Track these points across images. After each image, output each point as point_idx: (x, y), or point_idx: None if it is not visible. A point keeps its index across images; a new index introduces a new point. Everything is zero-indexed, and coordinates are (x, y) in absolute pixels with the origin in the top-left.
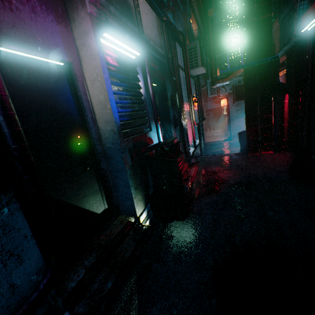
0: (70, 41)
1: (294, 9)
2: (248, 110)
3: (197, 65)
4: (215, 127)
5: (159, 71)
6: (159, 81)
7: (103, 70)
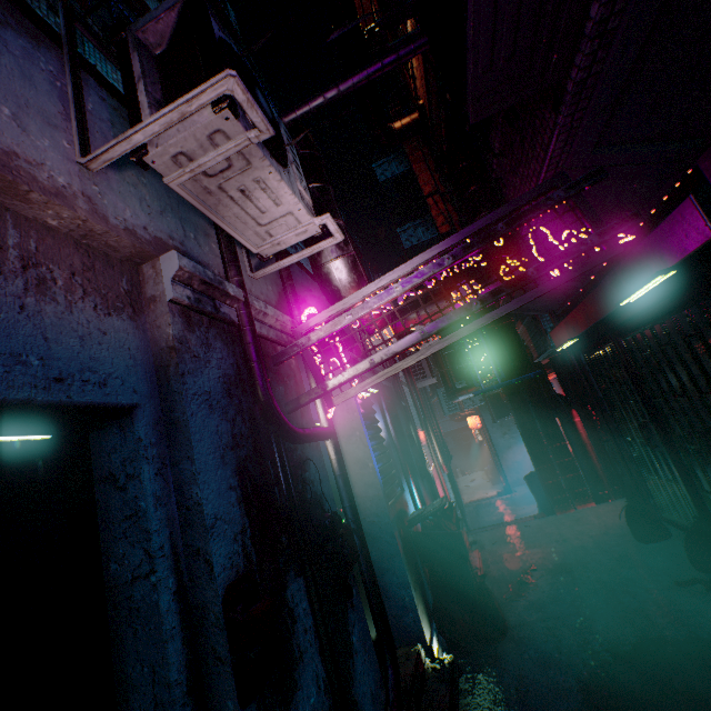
0: None
1: (537, 320)
2: (528, 438)
3: (423, 375)
4: (465, 467)
5: (390, 401)
6: (392, 413)
7: (362, 423)
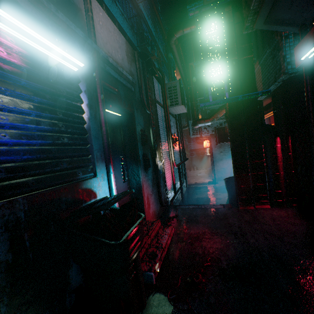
0: None
1: (279, 47)
2: (236, 153)
3: (177, 103)
4: (199, 167)
5: (123, 98)
6: (124, 110)
7: None
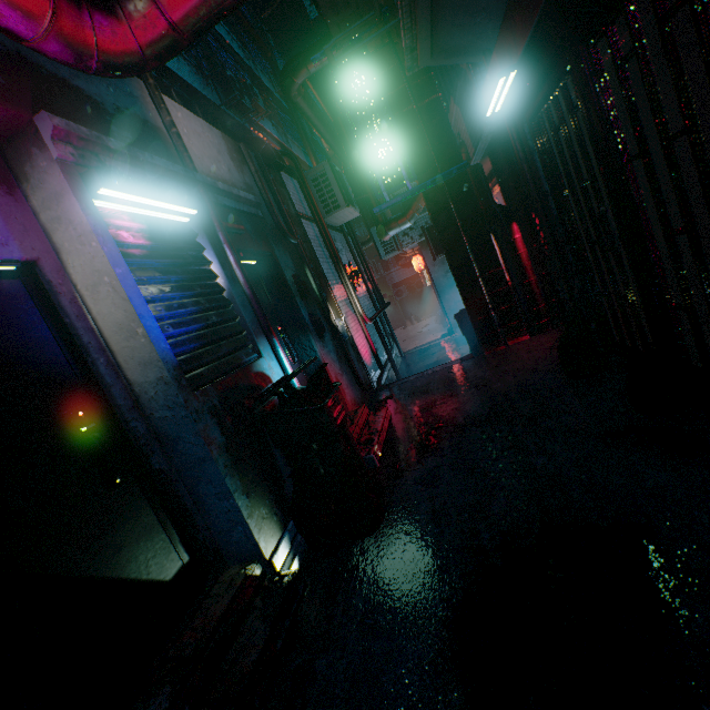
0: (26, 218)
1: (469, 82)
2: (456, 269)
3: (337, 205)
4: (420, 314)
5: (253, 234)
6: (259, 253)
7: (112, 261)
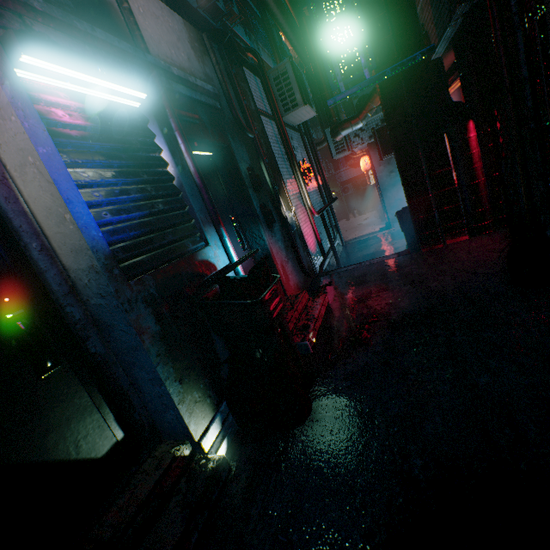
0: None
1: None
2: (404, 167)
3: (295, 104)
4: (362, 209)
5: (209, 125)
6: (215, 144)
7: (34, 138)
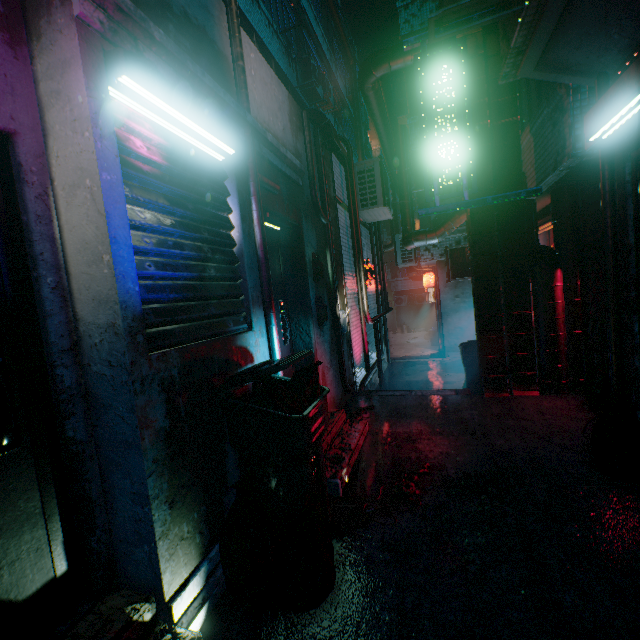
0: (20, 80)
1: (563, 108)
2: (481, 298)
3: (374, 202)
4: (412, 326)
5: (286, 199)
6: (287, 220)
7: (102, 161)
